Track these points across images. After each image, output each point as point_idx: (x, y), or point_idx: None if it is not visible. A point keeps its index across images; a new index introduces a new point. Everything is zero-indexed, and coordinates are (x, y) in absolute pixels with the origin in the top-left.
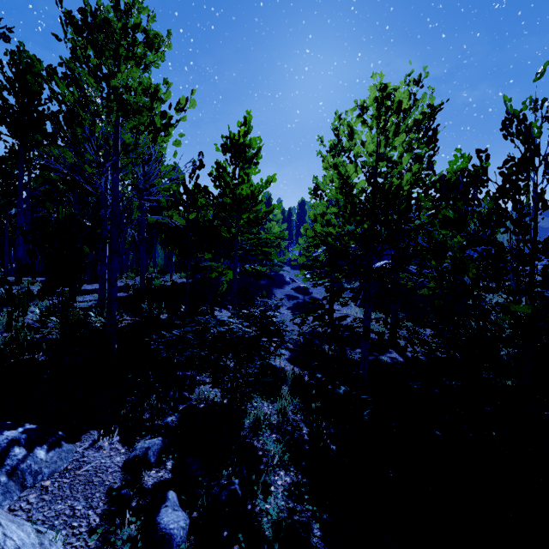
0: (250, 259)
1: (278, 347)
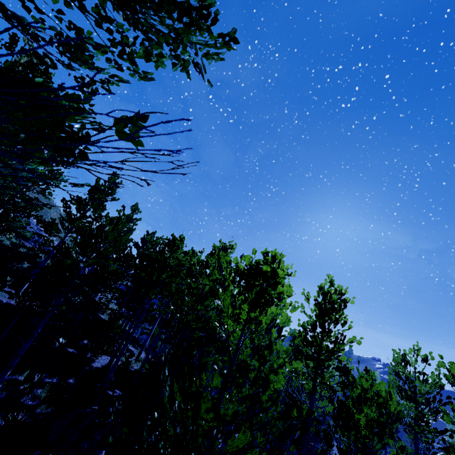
0: None
1: None
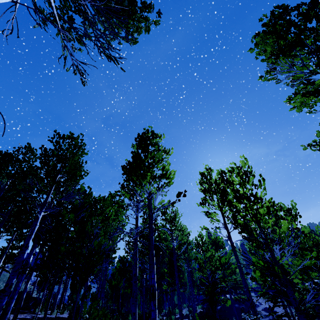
0: (230, 291)
1: None
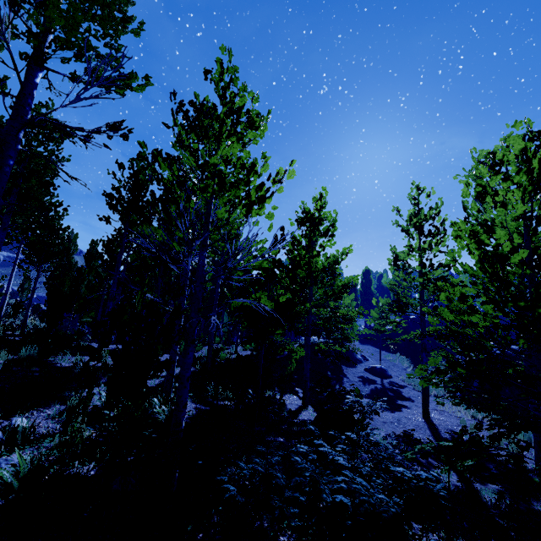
0: (318, 332)
1: (429, 530)
